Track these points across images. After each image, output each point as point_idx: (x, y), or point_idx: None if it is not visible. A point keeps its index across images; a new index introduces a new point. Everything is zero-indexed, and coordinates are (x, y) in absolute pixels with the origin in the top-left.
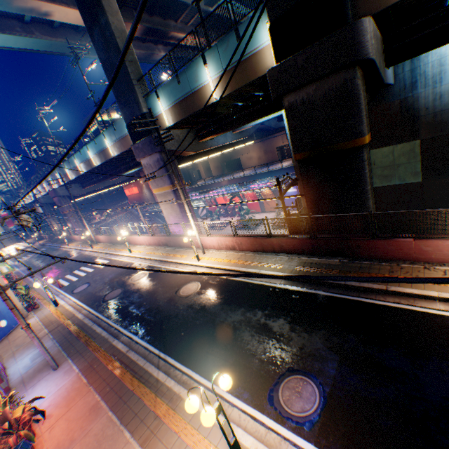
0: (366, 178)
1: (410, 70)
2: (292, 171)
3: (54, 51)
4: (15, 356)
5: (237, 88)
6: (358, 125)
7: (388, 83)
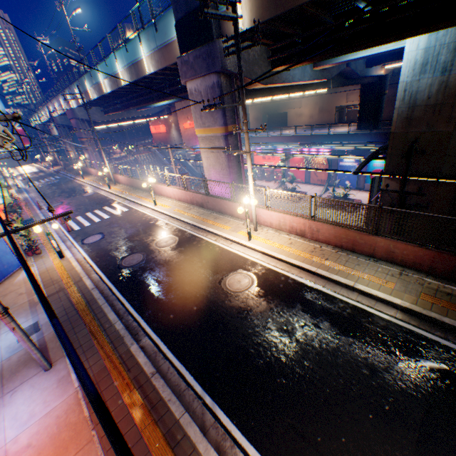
0: None
1: None
2: (360, 140)
3: None
4: (0, 322)
5: None
6: None
7: None
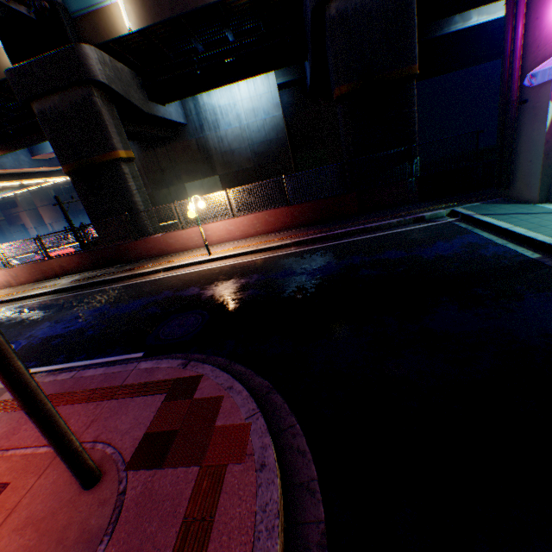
0: (133, 190)
1: (197, 114)
2: None
3: None
4: None
5: None
6: (109, 140)
7: (164, 117)
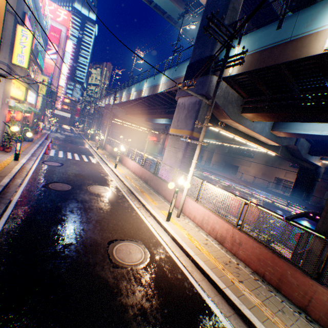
0: None
1: None
2: (292, 202)
3: (172, 16)
4: None
5: None
6: None
7: None
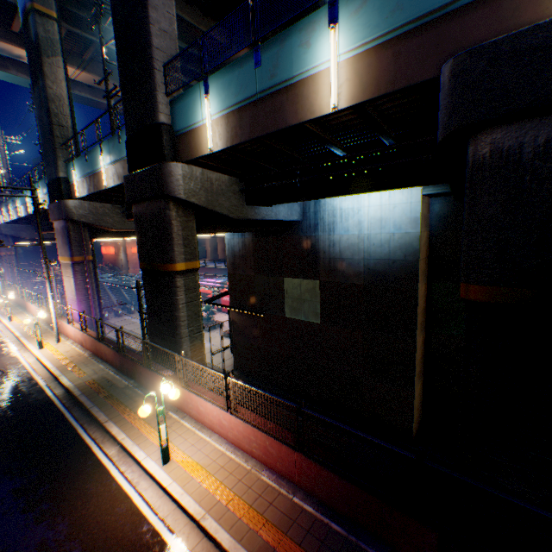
0: (179, 304)
1: (314, 212)
2: None
3: None
4: None
5: (119, 183)
6: (170, 251)
7: (264, 218)
